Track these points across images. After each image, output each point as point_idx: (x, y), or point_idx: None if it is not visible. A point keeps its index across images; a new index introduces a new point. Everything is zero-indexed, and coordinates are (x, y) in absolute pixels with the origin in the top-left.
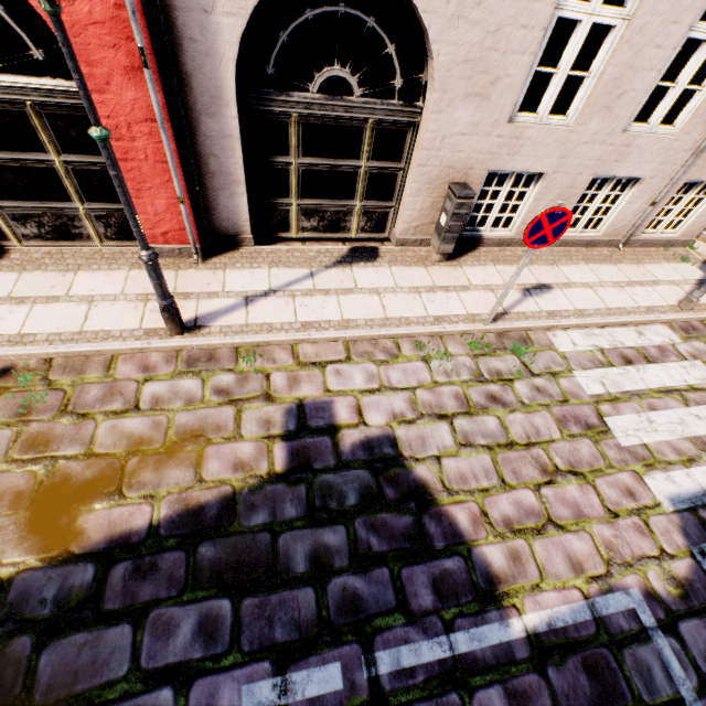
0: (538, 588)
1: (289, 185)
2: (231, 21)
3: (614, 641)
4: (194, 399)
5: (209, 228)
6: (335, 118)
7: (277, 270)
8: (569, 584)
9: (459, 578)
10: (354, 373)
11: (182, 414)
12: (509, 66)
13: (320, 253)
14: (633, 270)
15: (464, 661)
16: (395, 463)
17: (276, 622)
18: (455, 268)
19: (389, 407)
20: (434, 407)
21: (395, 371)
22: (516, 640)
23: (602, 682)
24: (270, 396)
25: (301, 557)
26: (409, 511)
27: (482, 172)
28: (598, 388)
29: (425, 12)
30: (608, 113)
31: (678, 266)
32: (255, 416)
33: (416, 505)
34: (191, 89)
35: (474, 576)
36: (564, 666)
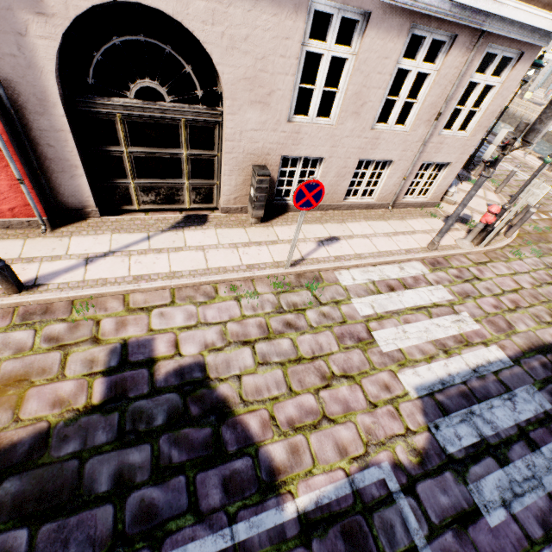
0: (311, 473)
1: (125, 169)
2: (45, 42)
3: (367, 508)
4: (24, 348)
5: (56, 204)
6: (154, 117)
7: (118, 235)
8: (336, 466)
9: (246, 475)
10: (176, 314)
11: (9, 362)
12: (278, 83)
13: (158, 220)
14: (398, 224)
15: (243, 547)
16: (202, 385)
17: (71, 543)
18: (267, 228)
19: (203, 339)
20: (240, 336)
21: (211, 309)
22: (289, 521)
23: (355, 544)
24: (98, 339)
25: (105, 478)
26: (210, 423)
27: (277, 157)
28: (369, 310)
29: (206, 43)
30: (357, 116)
31: (429, 220)
32: (80, 357)
33: (216, 418)
34: (18, 93)
35: (259, 471)
36: (326, 537)
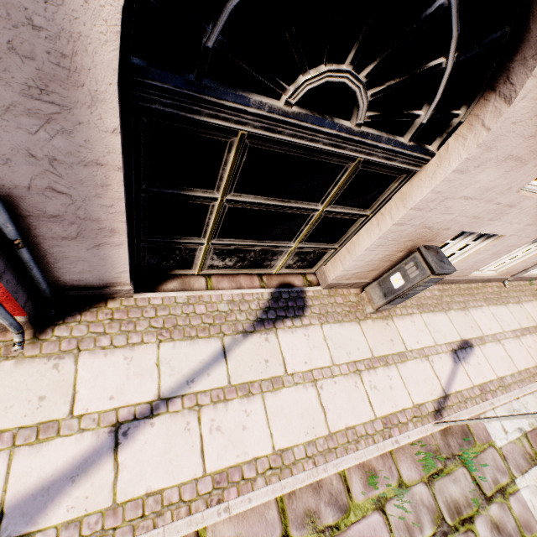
0: None
1: (203, 223)
2: None
3: None
4: None
5: (48, 281)
6: (309, 148)
7: (171, 348)
8: None
9: None
10: None
11: None
12: None
13: (233, 303)
14: (519, 313)
15: None
16: None
17: None
18: (387, 322)
19: None
20: None
21: None
22: None
23: None
24: None
25: None
26: None
27: (453, 232)
28: None
29: None
30: None
31: None
32: None
33: None
34: None
35: None
36: None
